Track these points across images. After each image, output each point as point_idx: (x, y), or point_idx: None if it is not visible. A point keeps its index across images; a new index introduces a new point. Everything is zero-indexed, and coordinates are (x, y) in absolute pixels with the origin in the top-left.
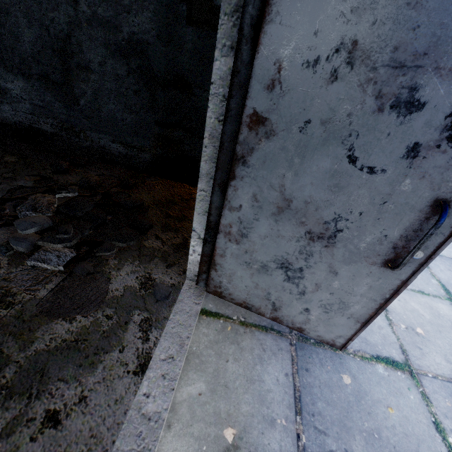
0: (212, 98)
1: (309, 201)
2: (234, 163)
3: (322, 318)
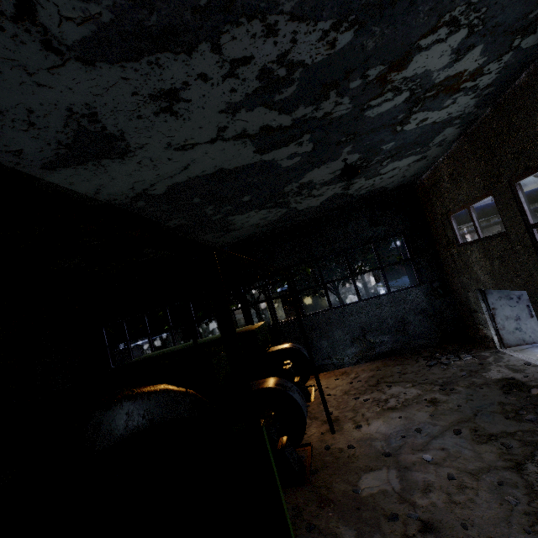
0: (483, 309)
1: (510, 315)
2: (493, 316)
3: (534, 336)
